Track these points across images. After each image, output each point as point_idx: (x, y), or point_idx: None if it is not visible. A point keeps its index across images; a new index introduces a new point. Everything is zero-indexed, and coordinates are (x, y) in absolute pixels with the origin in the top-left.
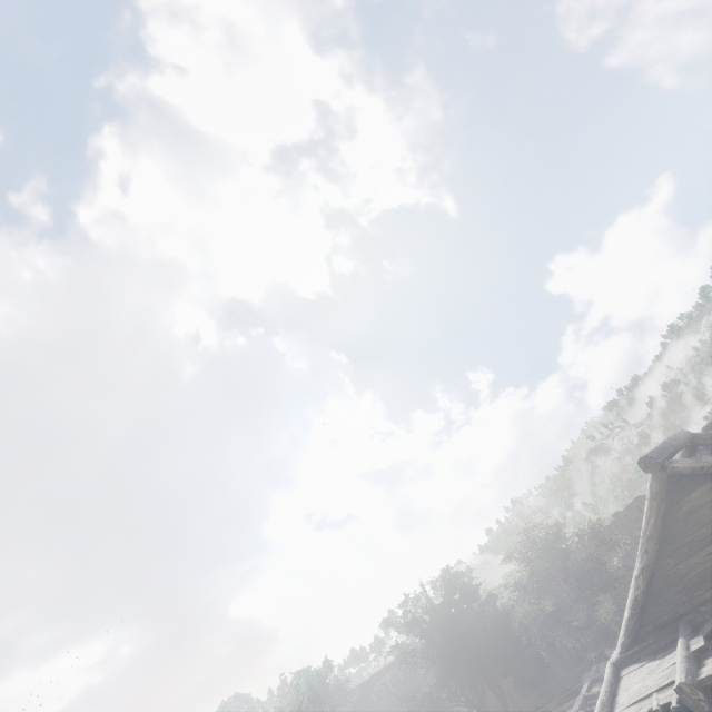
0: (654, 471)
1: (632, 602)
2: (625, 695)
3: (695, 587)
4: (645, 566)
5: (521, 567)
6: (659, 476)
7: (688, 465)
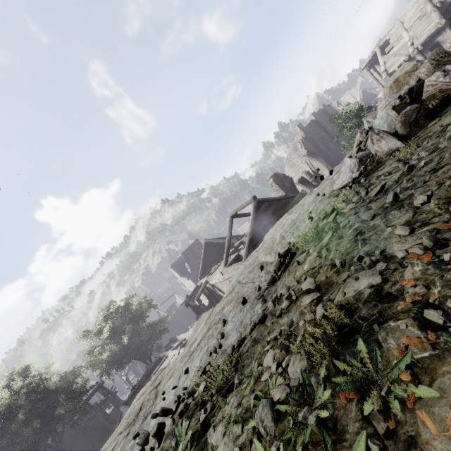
0: (256, 200)
1: (249, 240)
2: None
3: (262, 232)
4: (253, 228)
5: (109, 325)
6: (256, 201)
7: (262, 199)
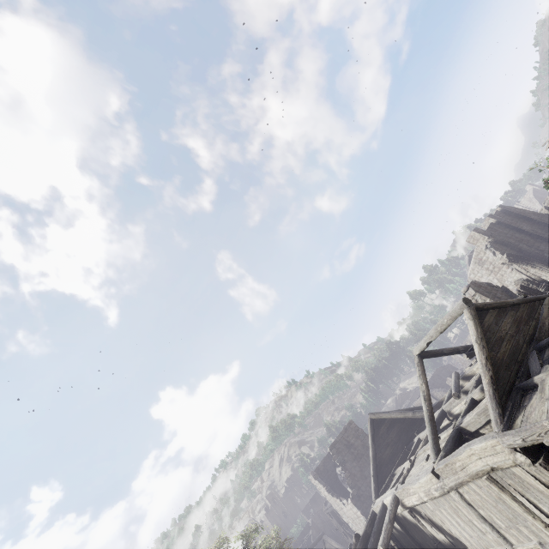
0: (470, 304)
1: (490, 380)
2: (548, 411)
3: (510, 365)
4: (487, 355)
5: None
6: (472, 307)
7: (480, 303)
